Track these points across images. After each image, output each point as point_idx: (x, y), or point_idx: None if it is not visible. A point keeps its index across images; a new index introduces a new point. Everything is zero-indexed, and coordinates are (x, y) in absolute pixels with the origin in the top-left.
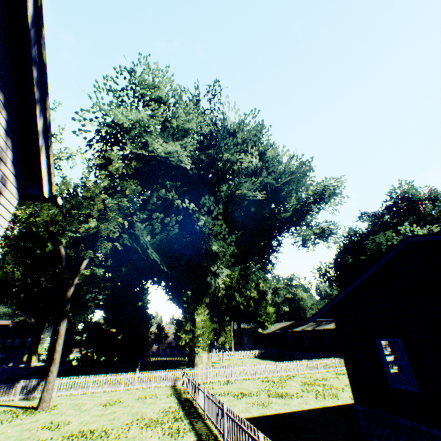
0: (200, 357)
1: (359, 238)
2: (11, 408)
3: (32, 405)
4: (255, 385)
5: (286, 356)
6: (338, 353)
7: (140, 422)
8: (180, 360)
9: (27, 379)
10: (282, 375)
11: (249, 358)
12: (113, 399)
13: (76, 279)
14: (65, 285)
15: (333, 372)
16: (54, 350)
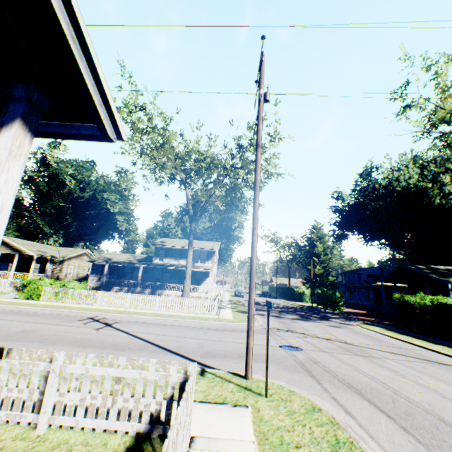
0: None
1: None
2: None
3: None
4: None
5: None
6: None
7: None
8: None
9: None
10: None
11: None
12: None
13: None
14: None
15: None
16: None
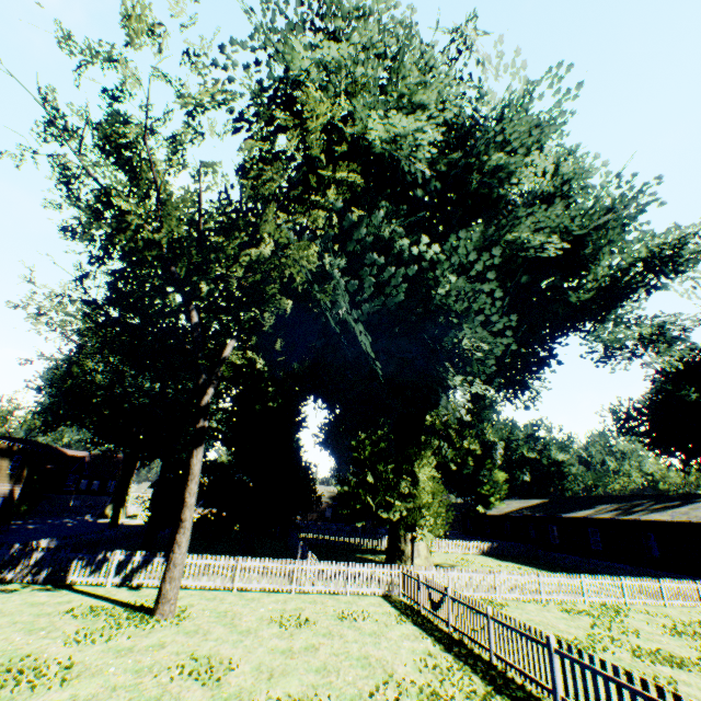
0: (414, 546)
1: (699, 359)
2: (102, 602)
3: (139, 602)
4: (563, 619)
5: (542, 559)
6: (678, 570)
7: (400, 695)
8: (353, 544)
9: (118, 545)
10: (593, 601)
11: (471, 554)
12: (288, 611)
13: (216, 372)
14: (200, 381)
15: (695, 609)
16: (182, 502)
